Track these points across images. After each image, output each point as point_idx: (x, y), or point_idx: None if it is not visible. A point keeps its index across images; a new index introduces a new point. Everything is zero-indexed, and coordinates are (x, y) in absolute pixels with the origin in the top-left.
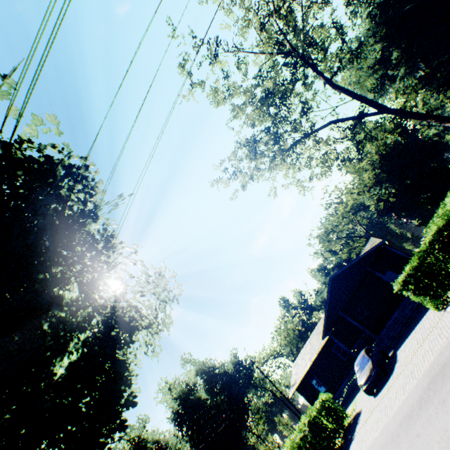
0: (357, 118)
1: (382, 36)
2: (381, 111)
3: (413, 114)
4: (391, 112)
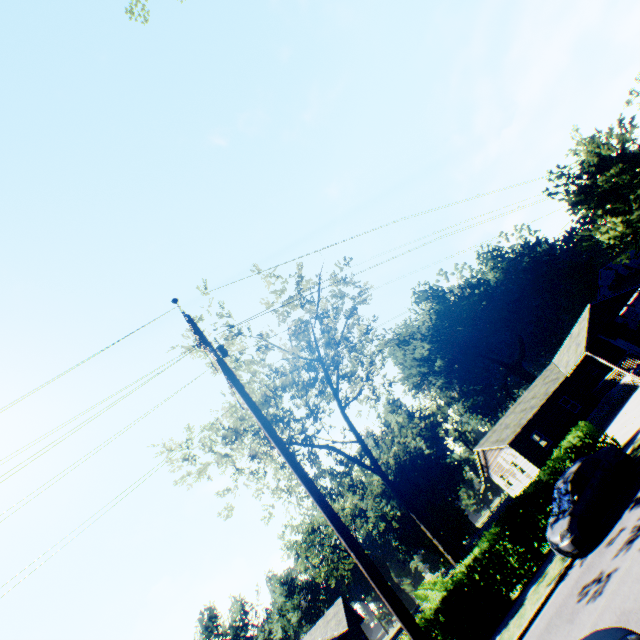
0: (355, 461)
1: (432, 339)
2: (376, 471)
3: (400, 495)
4: (384, 479)
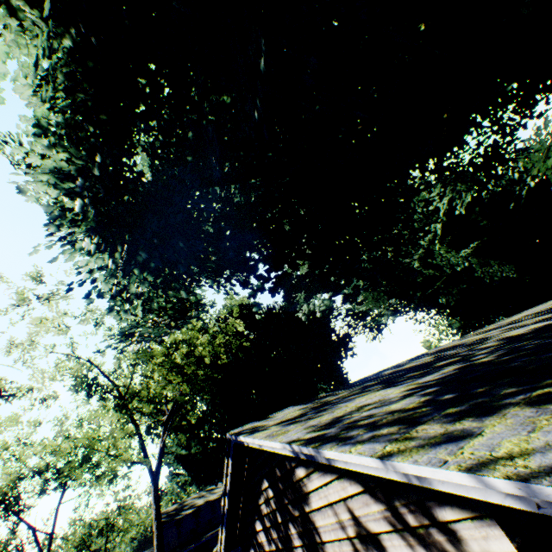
0: None
1: None
2: None
3: None
4: None
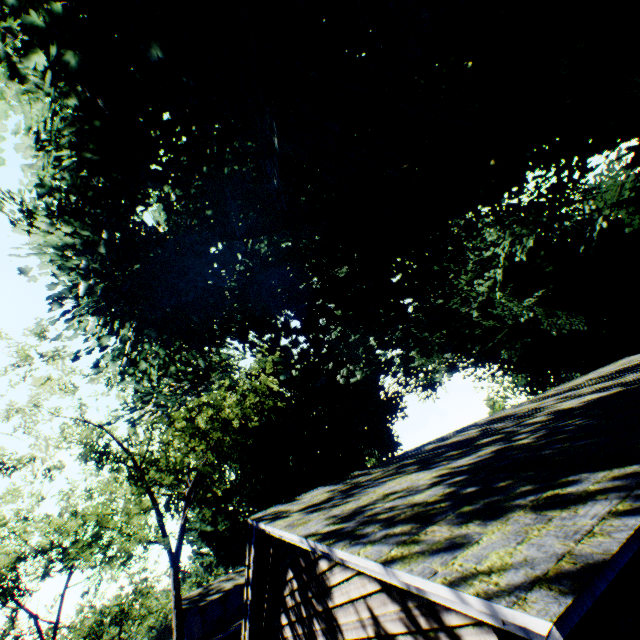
0: None
1: None
2: None
3: None
4: None
